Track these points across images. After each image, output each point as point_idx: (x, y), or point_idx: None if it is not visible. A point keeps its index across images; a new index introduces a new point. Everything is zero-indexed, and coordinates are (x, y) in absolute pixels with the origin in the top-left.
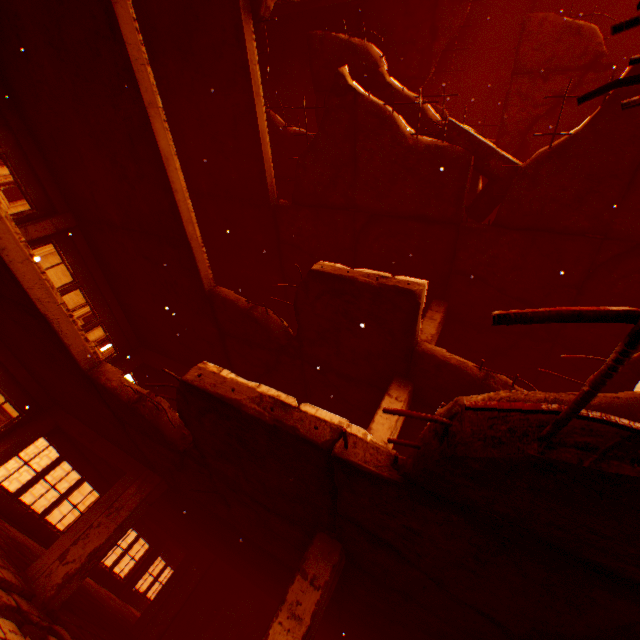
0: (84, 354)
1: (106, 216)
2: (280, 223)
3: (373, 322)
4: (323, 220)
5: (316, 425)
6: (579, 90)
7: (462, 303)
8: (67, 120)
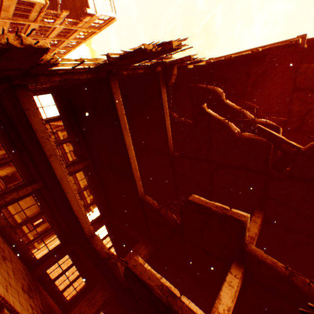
0: (88, 230)
1: (103, 162)
2: (174, 163)
3: (220, 229)
4: (194, 164)
5: None
6: None
7: (273, 213)
8: (94, 129)
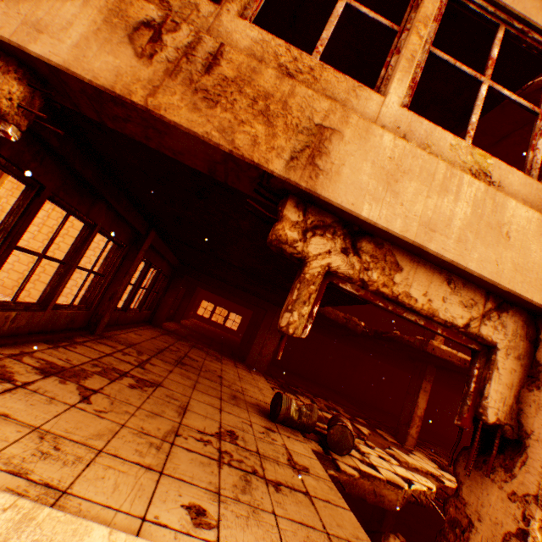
0: None
1: None
2: None
3: None
4: None
5: None
6: None
7: None
8: None
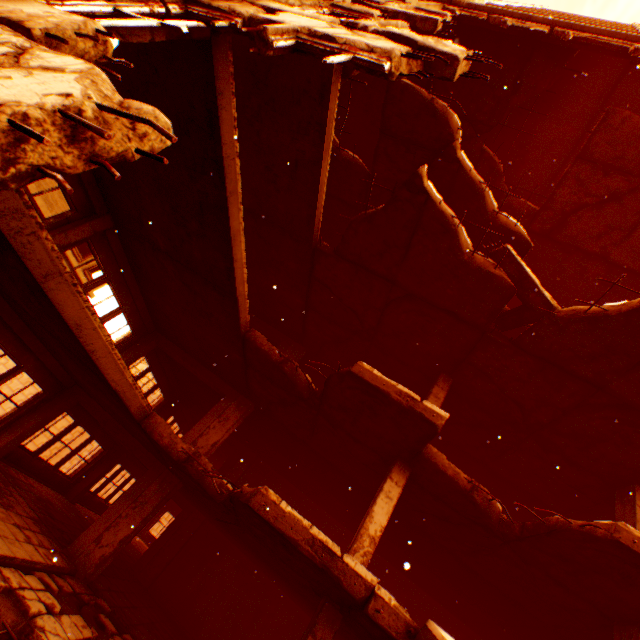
0: (139, 408)
1: (150, 237)
2: (317, 263)
3: (393, 422)
4: (360, 278)
5: (355, 582)
6: (632, 195)
7: (465, 384)
8: None
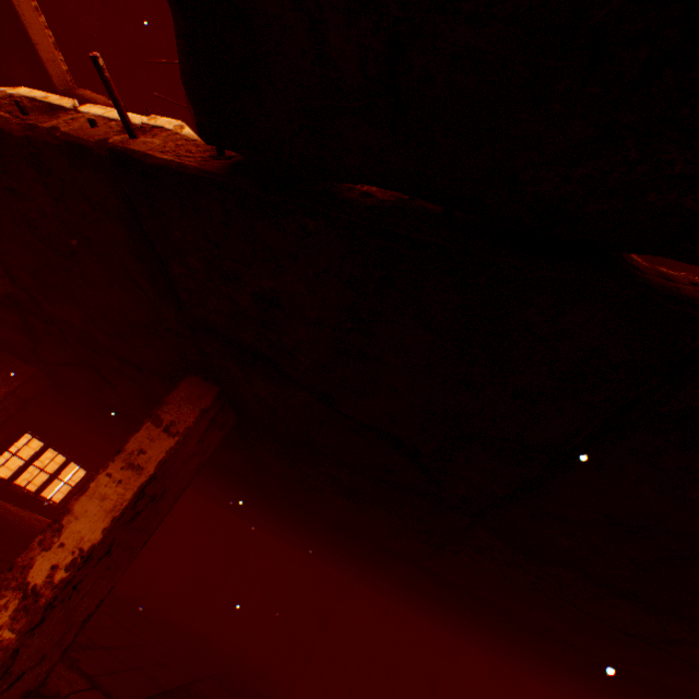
0: None
1: None
2: None
3: None
4: None
5: (92, 119)
6: None
7: None
8: None
